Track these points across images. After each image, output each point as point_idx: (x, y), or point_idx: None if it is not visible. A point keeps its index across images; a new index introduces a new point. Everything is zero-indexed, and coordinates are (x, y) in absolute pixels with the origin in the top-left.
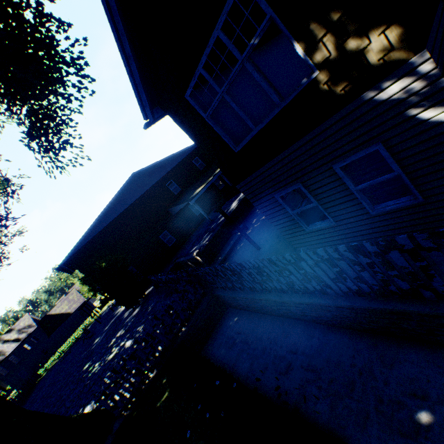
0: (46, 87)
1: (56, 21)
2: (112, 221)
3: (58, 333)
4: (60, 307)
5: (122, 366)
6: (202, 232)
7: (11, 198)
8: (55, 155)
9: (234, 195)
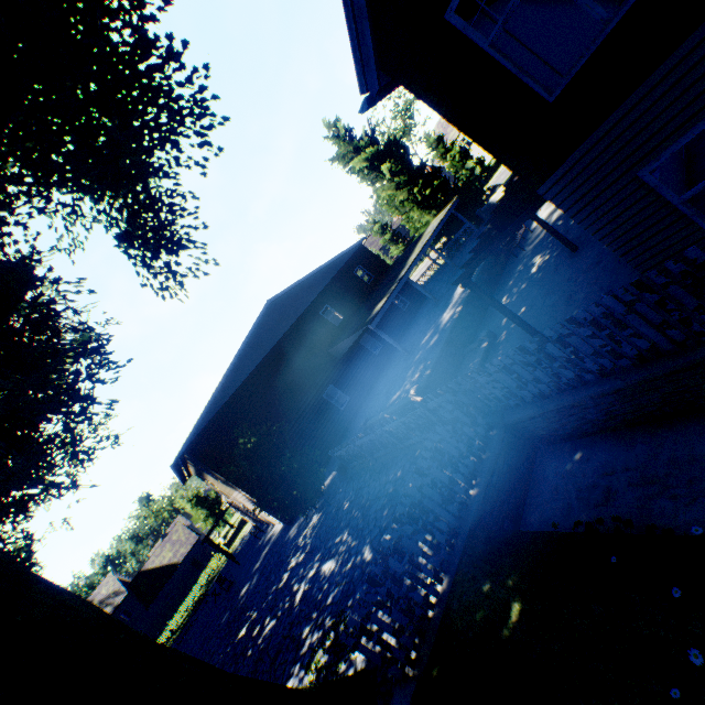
0: (153, 149)
1: (168, 39)
2: (246, 379)
3: (161, 600)
4: (159, 556)
5: (383, 571)
6: (397, 374)
7: (97, 355)
8: (167, 262)
9: (506, 237)
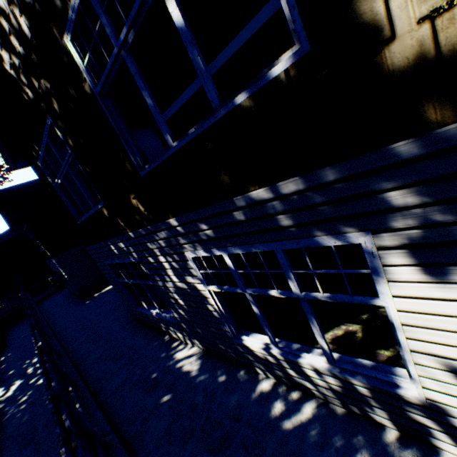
0: None
1: None
2: (14, 237)
3: None
4: None
5: None
6: None
7: None
8: None
9: None
